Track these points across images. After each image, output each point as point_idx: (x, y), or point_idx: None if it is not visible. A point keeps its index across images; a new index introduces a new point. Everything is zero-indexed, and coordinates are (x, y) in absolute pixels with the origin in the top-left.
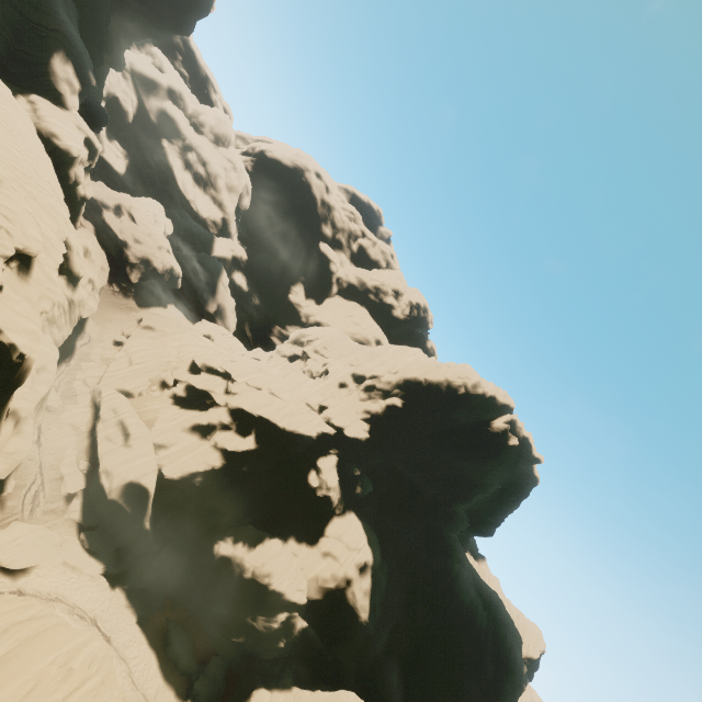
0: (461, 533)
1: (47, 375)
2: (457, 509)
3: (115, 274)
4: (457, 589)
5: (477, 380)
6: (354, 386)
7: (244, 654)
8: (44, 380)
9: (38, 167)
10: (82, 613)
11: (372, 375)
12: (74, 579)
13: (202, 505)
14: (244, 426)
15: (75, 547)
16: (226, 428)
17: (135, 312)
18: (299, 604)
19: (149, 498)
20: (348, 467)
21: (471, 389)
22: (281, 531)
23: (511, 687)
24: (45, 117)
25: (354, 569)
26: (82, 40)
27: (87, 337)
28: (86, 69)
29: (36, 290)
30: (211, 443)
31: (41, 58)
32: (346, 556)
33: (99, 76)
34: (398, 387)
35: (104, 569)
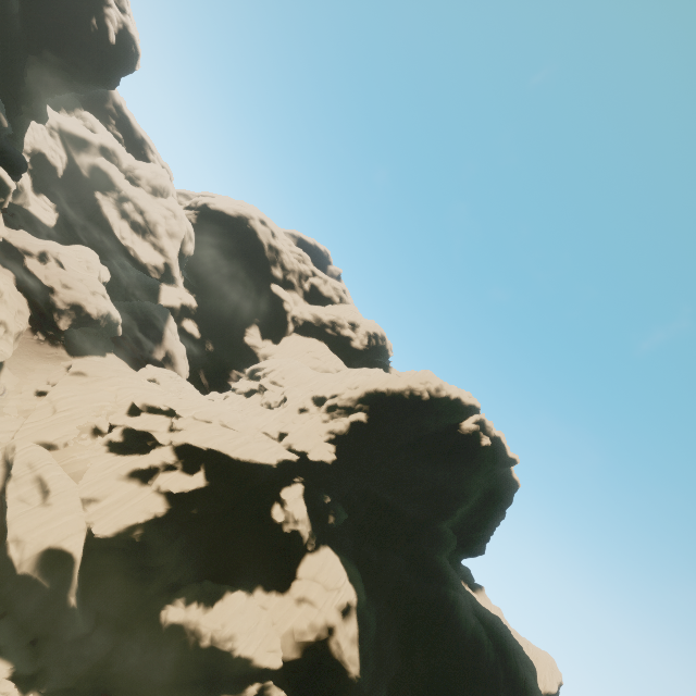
0: (451, 556)
1: None
2: (442, 527)
3: (40, 322)
4: (457, 619)
5: (439, 383)
6: (315, 409)
7: None
8: None
9: None
10: None
11: (332, 395)
12: None
13: (144, 564)
14: (191, 463)
15: None
16: (171, 468)
17: (65, 361)
18: (273, 670)
19: (74, 565)
20: (316, 495)
21: (434, 394)
22: (245, 582)
23: None
24: None
25: (336, 613)
26: None
27: (0, 388)
28: None
29: None
30: (152, 488)
31: None
32: (324, 599)
33: (17, 126)
34: (360, 402)
35: (12, 671)
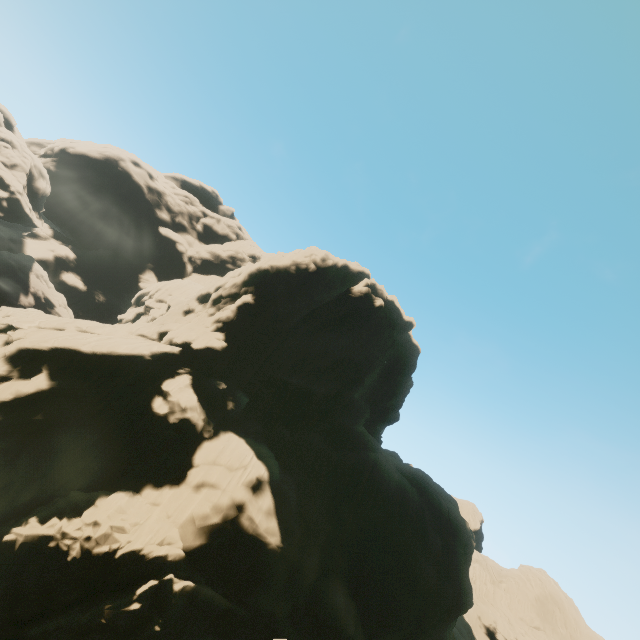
0: (369, 427)
1: None
2: (353, 397)
3: None
4: (379, 476)
5: (324, 253)
6: (201, 307)
7: None
8: None
9: None
10: None
11: (216, 288)
12: None
13: None
14: (31, 369)
15: None
16: (4, 380)
17: None
18: (173, 562)
19: None
20: (207, 383)
21: (321, 264)
22: (129, 484)
23: (461, 547)
24: None
25: (244, 490)
26: None
27: None
28: None
29: None
30: None
31: None
32: (228, 479)
33: None
34: (245, 285)
35: None
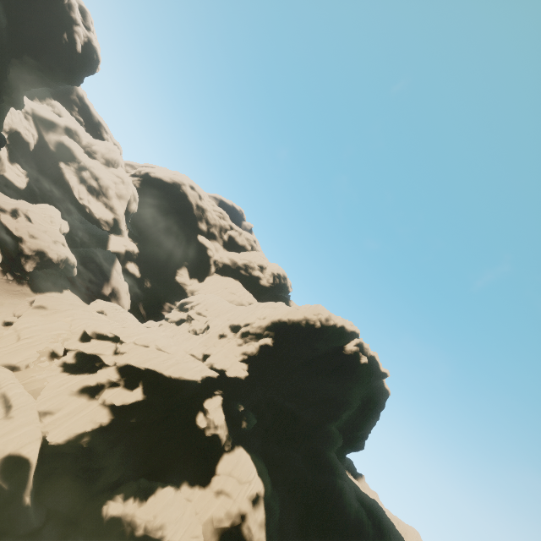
0: (338, 451)
1: None
2: (331, 428)
3: (10, 265)
4: (343, 504)
5: (328, 314)
6: (232, 335)
7: None
8: None
9: None
10: None
11: (245, 323)
12: None
13: (89, 466)
14: (131, 380)
15: None
16: (114, 385)
17: (29, 296)
18: None
19: (30, 469)
20: (232, 405)
21: (324, 323)
22: (173, 478)
23: None
24: None
25: (247, 503)
26: None
27: None
28: None
29: None
30: (99, 402)
31: None
32: (238, 491)
33: None
34: (268, 329)
35: None
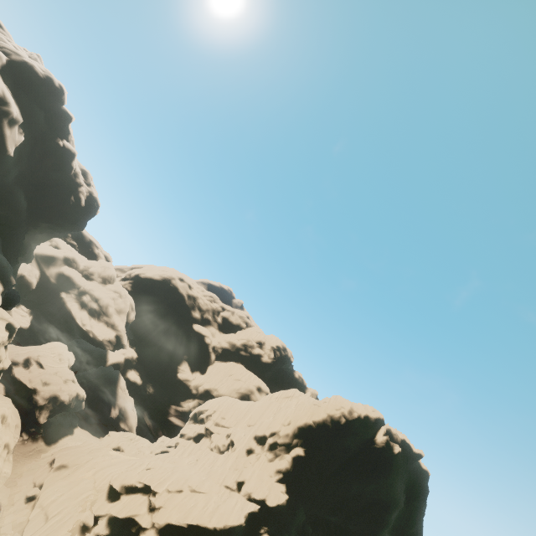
0: None
1: None
2: None
3: (24, 422)
4: None
5: (349, 406)
6: (260, 449)
7: None
8: None
9: None
10: None
11: (271, 433)
12: None
13: None
14: None
15: None
16: None
17: (44, 452)
18: None
19: None
20: None
21: (348, 416)
22: None
23: None
24: None
25: None
26: (3, 254)
27: None
28: (8, 276)
29: None
30: None
31: None
32: None
33: (14, 271)
34: (295, 437)
35: None
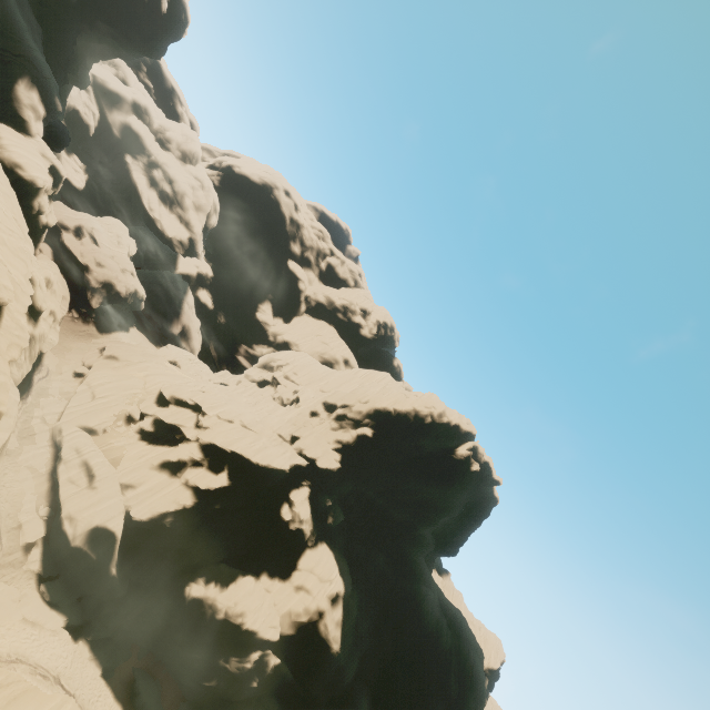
0: (427, 554)
1: (8, 420)
2: (424, 533)
3: (75, 299)
4: (424, 611)
5: (443, 409)
6: (326, 415)
7: (215, 697)
8: (5, 426)
9: (7, 208)
10: (45, 672)
11: (343, 404)
12: (34, 636)
13: (172, 546)
14: (216, 462)
15: (35, 601)
16: (197, 464)
17: (95, 338)
18: (273, 641)
19: (116, 542)
20: (320, 498)
21: (437, 419)
22: (253, 567)
23: (474, 702)
24: (8, 147)
25: (327, 601)
26: (46, 59)
27: (45, 370)
28: (52, 94)
29: (5, 339)
30: (181, 481)
31: (4, 84)
32: (318, 589)
33: (62, 94)
34: (369, 417)
35: (66, 622)
